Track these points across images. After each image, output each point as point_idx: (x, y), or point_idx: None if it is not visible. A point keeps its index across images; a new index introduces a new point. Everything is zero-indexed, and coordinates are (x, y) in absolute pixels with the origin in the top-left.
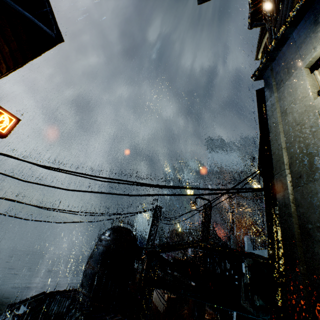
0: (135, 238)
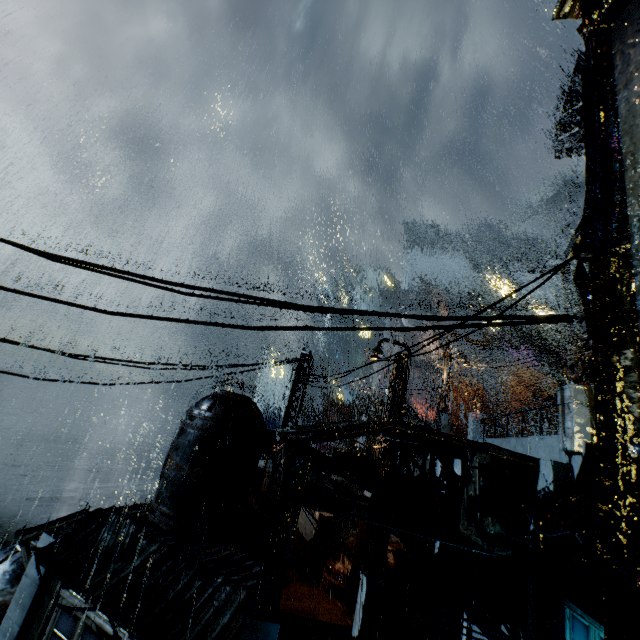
0: (261, 414)
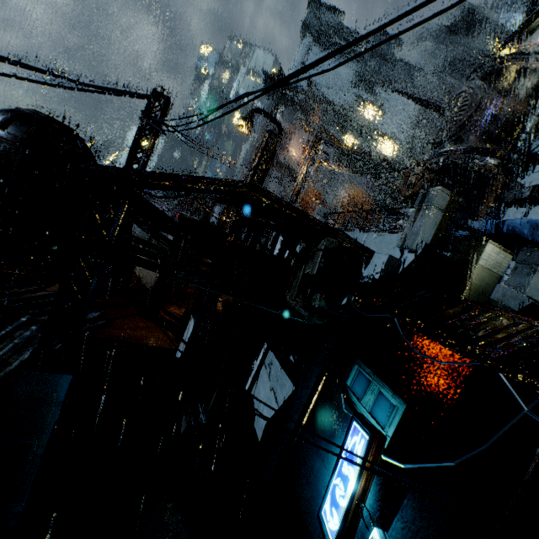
0: (90, 155)
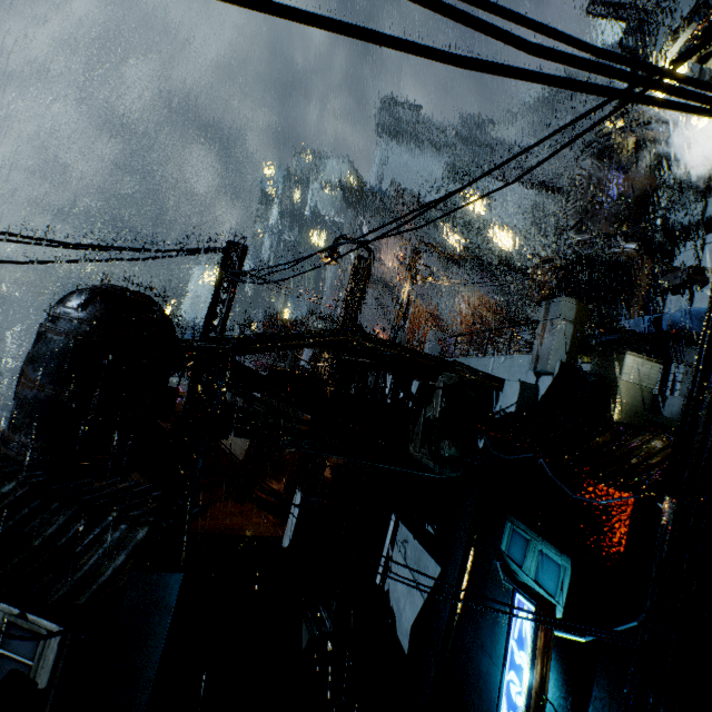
0: (169, 320)
